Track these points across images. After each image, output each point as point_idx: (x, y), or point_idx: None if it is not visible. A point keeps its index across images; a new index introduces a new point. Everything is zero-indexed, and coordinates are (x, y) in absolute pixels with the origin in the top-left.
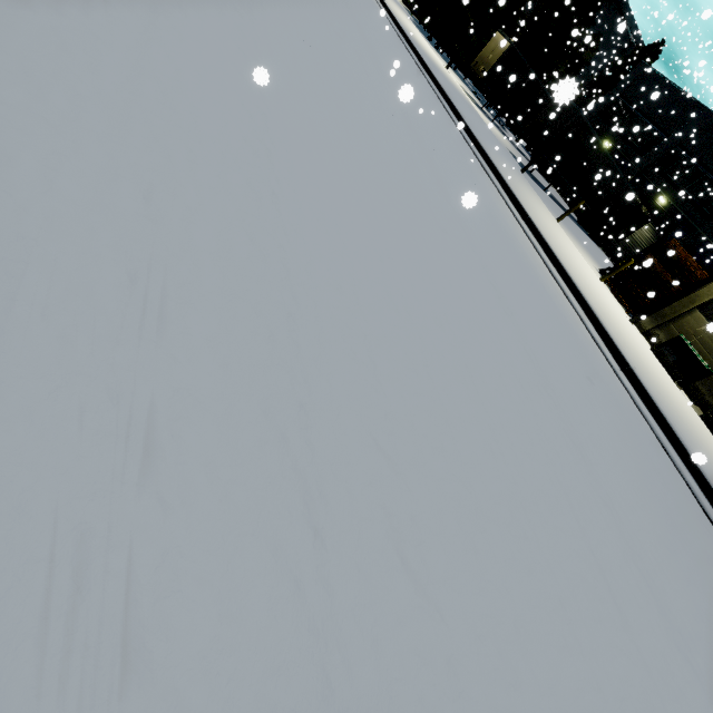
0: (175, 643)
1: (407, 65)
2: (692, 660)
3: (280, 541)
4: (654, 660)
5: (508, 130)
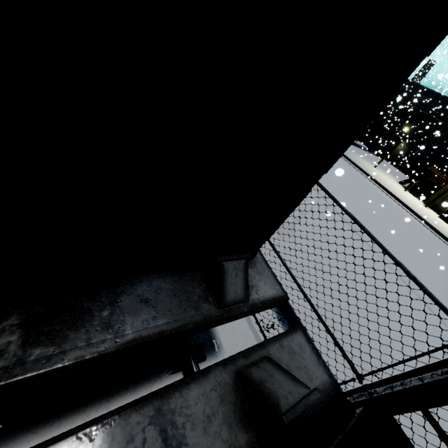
0: None
1: None
2: None
3: None
4: None
5: None
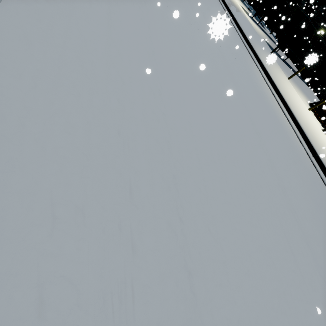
0: (144, 245)
1: (213, 2)
2: (325, 278)
3: (170, 221)
4: (307, 275)
5: (266, 28)
